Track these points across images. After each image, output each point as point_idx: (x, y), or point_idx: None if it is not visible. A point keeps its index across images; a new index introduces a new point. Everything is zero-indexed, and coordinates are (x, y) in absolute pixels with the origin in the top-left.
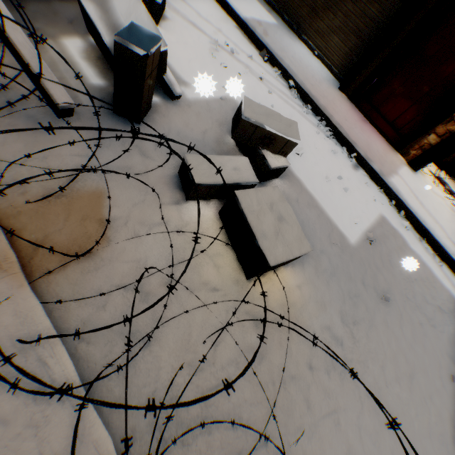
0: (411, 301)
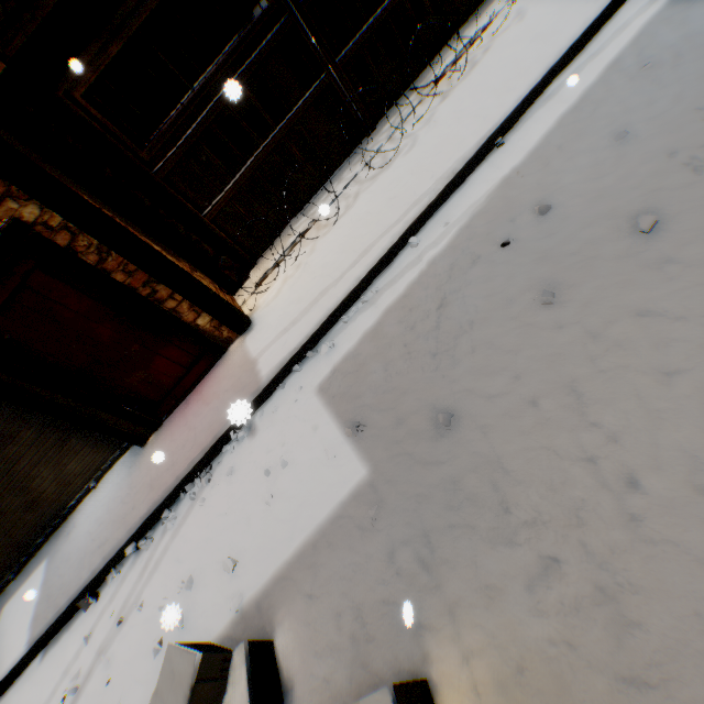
0: (439, 359)
